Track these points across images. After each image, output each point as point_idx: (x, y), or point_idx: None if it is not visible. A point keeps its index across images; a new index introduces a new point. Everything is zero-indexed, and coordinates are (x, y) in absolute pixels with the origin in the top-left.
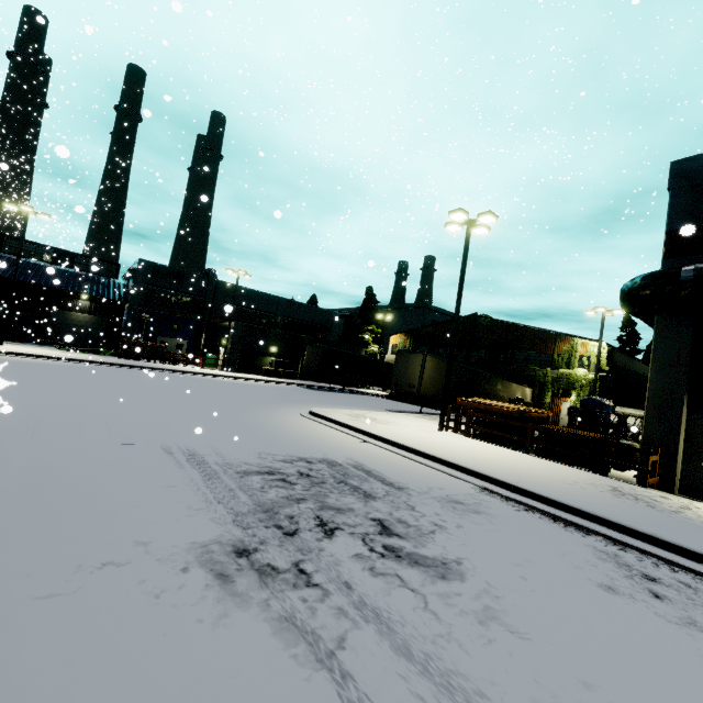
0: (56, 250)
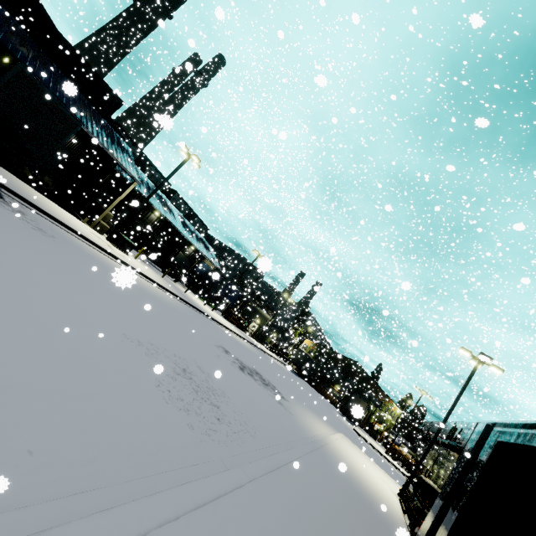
0: (191, 210)
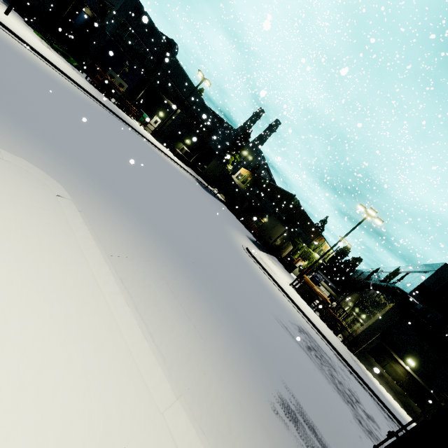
0: None
